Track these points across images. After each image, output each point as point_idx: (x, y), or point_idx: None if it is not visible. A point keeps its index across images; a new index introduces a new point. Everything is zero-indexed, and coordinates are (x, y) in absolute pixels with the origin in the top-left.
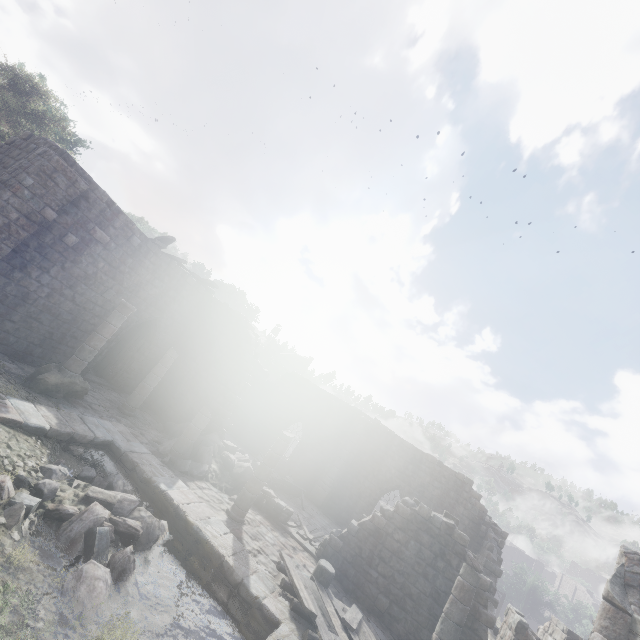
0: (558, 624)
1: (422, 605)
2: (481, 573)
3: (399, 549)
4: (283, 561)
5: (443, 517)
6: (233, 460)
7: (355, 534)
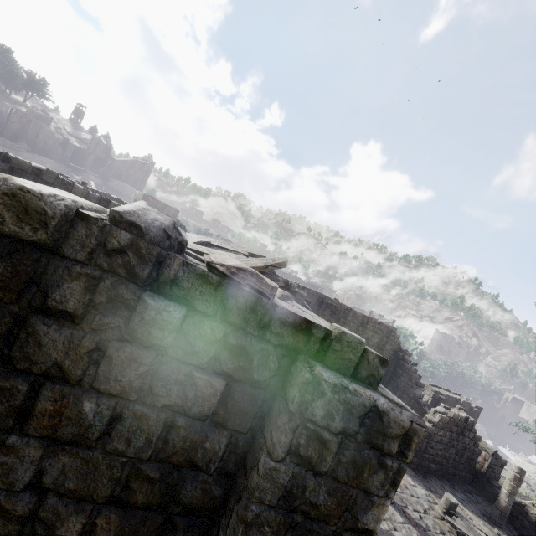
0: (428, 387)
1: (450, 459)
2: (415, 389)
3: (441, 439)
4: (459, 530)
5: (459, 411)
6: None
7: None
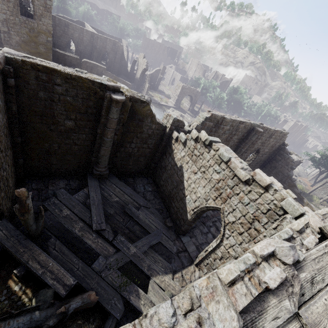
0: None
1: None
2: (290, 171)
3: None
4: None
5: None
6: None
7: None
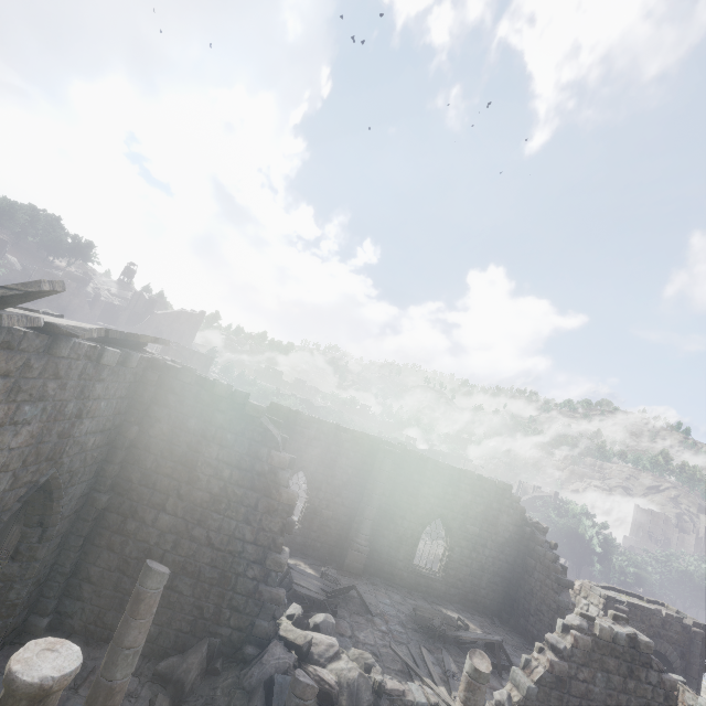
0: (593, 590)
1: None
2: (557, 592)
3: (587, 690)
4: None
5: (615, 623)
6: (337, 687)
7: (536, 698)
